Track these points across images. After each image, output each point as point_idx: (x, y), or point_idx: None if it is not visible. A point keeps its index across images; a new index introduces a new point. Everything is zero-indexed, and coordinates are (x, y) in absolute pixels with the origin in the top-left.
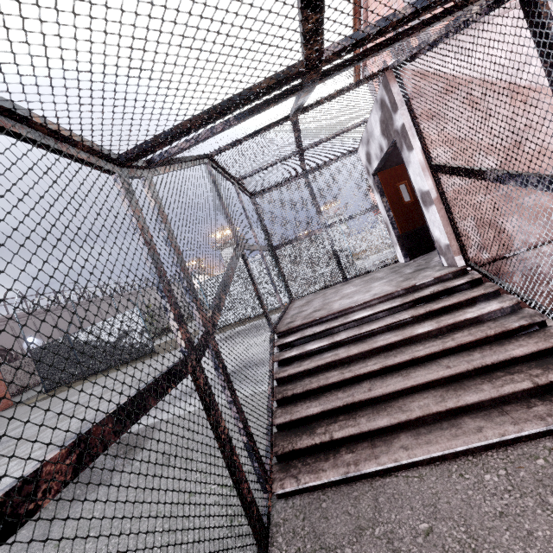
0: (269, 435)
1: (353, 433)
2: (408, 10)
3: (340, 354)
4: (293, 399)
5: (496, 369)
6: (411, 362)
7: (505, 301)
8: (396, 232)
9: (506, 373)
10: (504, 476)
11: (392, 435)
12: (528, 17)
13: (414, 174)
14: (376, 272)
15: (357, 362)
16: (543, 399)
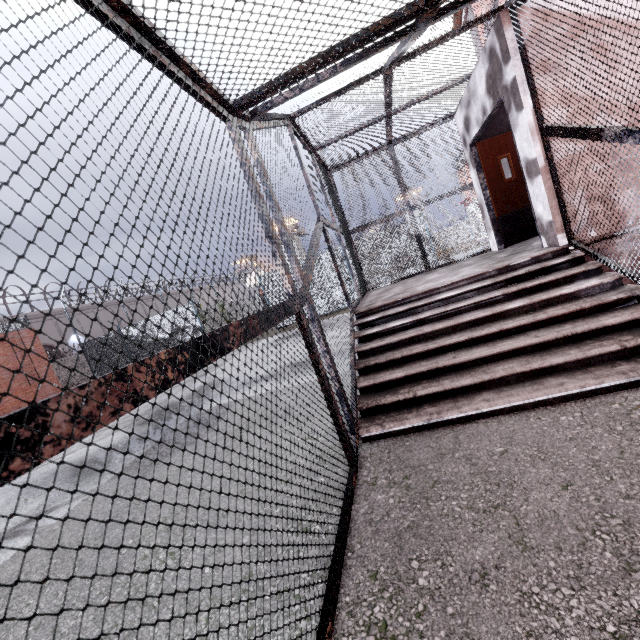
0: (353, 394)
1: (437, 391)
2: None
3: (425, 329)
4: (375, 369)
5: (586, 338)
6: (499, 335)
7: (606, 277)
8: (491, 214)
9: (596, 341)
10: (578, 417)
11: (475, 393)
12: None
13: (521, 139)
14: (464, 261)
15: (441, 337)
16: (628, 361)
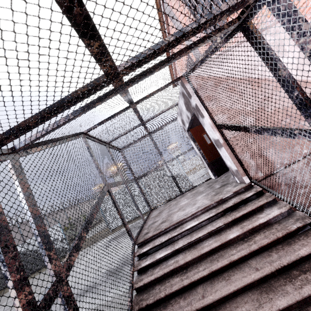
0: None
1: None
2: (170, 38)
3: (179, 261)
4: (147, 309)
5: (291, 267)
6: (230, 265)
7: (281, 207)
8: (206, 161)
9: (300, 272)
10: None
11: None
12: (249, 40)
13: (208, 130)
14: (199, 187)
15: (192, 267)
16: None
